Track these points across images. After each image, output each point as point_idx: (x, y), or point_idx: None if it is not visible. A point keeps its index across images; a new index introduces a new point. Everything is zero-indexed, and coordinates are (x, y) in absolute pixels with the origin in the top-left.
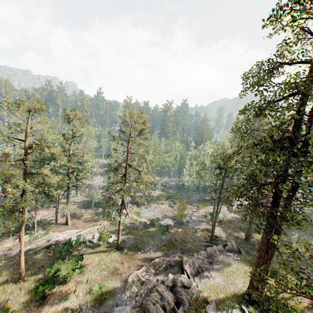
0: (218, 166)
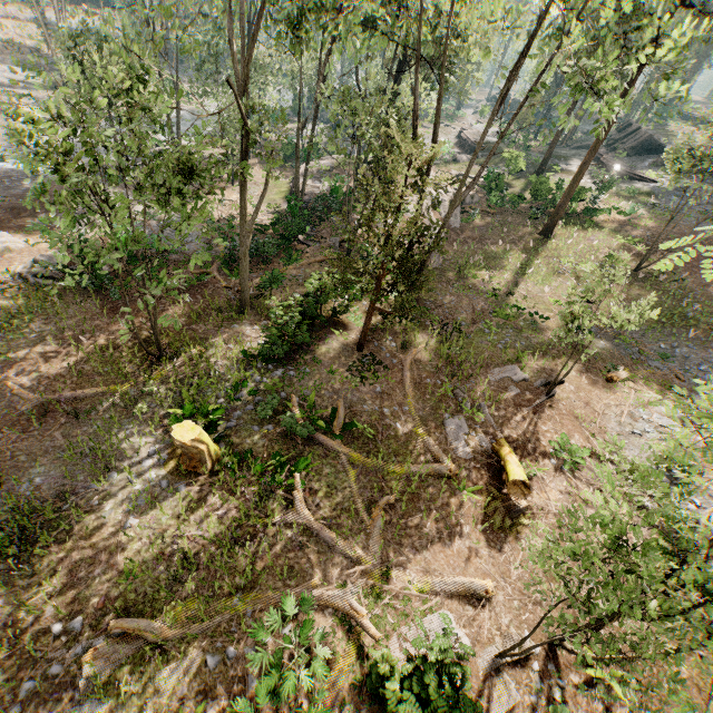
0: None
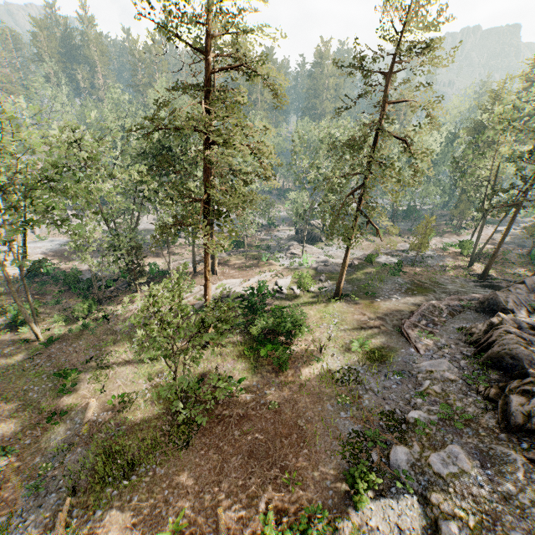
0: None
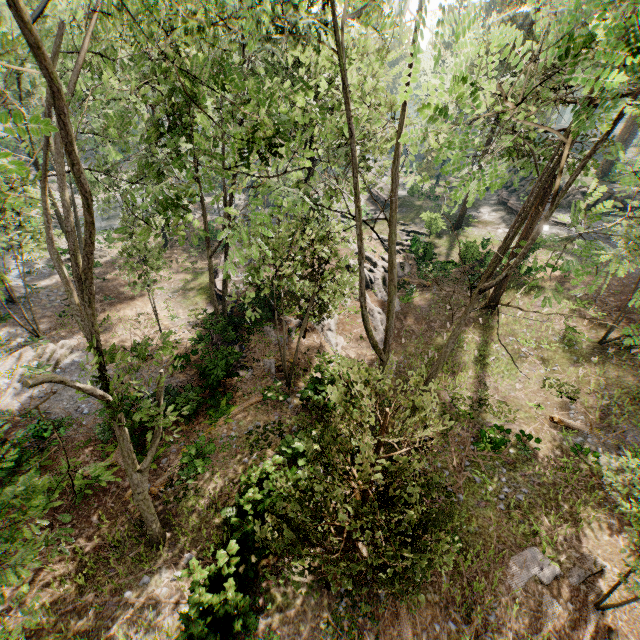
0: None
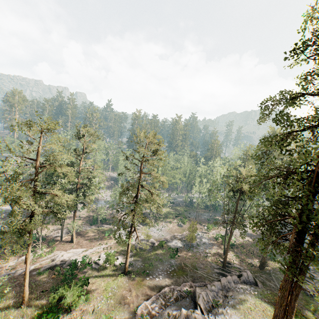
0: (233, 188)
